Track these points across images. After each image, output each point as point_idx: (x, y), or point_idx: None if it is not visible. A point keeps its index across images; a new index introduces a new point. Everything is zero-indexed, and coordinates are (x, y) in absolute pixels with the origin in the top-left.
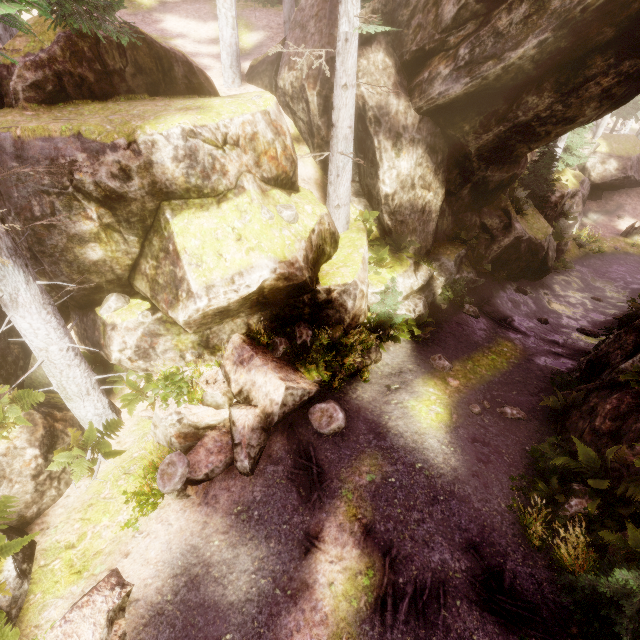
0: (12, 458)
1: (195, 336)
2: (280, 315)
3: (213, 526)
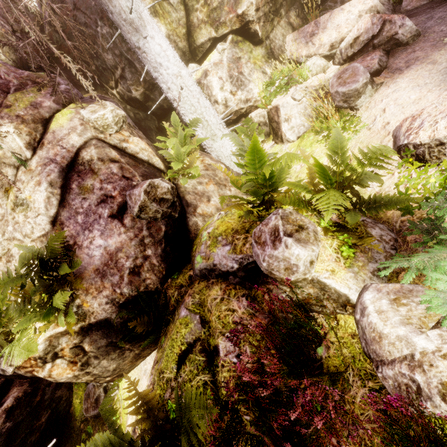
0: (212, 172)
1: (262, 50)
2: (307, 3)
3: (442, 56)
